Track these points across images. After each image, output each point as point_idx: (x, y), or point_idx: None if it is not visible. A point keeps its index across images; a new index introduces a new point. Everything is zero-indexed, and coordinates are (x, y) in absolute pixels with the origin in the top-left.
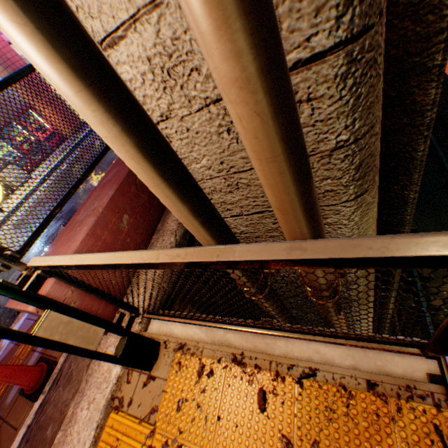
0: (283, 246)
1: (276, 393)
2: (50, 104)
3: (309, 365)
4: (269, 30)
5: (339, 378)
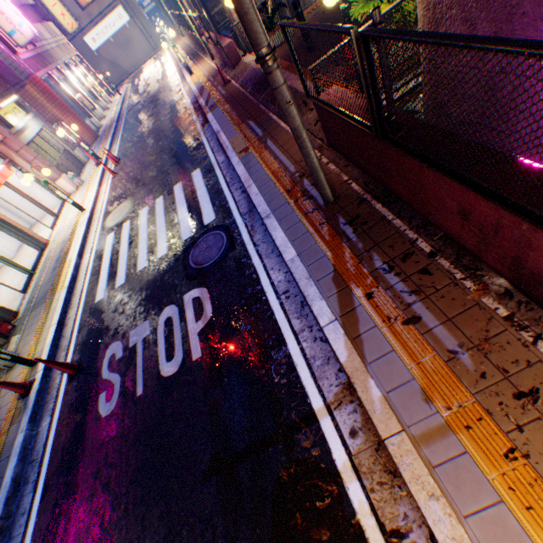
0: None
1: None
2: (76, 119)
3: None
4: None
5: None
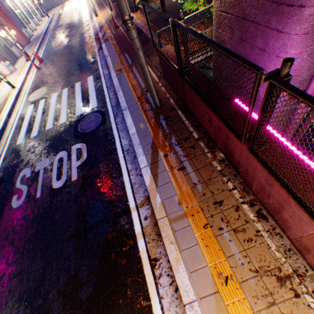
0: None
1: None
2: (15, 26)
3: None
4: None
5: None
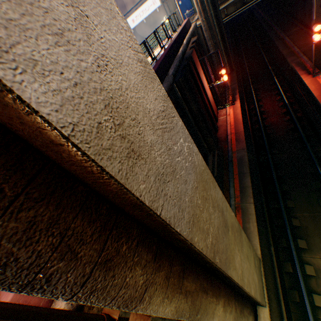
0: None
1: None
2: None
3: None
4: None
5: None
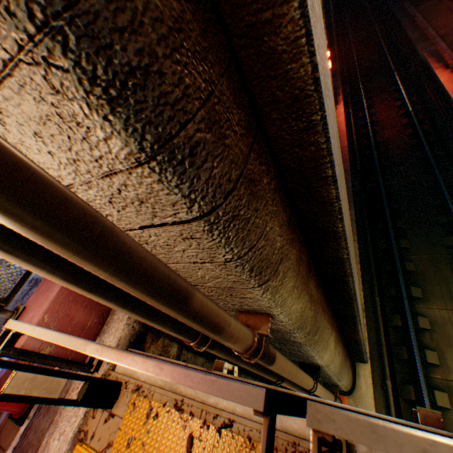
0: (154, 362)
1: (201, 438)
2: None
3: (229, 416)
4: (110, 258)
5: (249, 430)
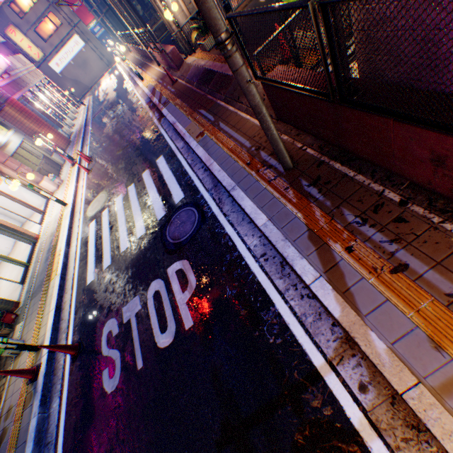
0: None
1: None
2: (50, 130)
3: None
4: None
5: None
